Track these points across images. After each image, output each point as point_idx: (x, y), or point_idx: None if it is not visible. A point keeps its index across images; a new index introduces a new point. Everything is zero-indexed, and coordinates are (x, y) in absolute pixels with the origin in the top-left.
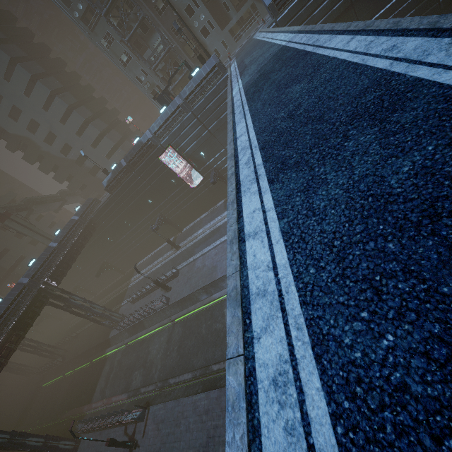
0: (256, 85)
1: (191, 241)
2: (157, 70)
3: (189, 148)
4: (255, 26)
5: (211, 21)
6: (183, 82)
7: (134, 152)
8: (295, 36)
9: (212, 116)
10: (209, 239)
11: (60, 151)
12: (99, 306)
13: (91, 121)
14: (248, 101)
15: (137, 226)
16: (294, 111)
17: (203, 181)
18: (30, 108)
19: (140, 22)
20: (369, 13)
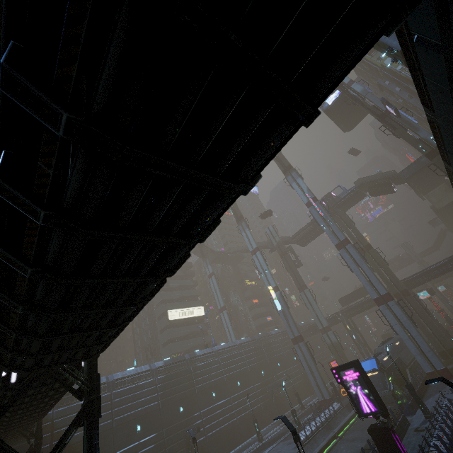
0: None
1: None
2: None
3: None
4: None
5: None
6: None
7: None
8: None
9: None
10: None
11: None
12: None
13: None
14: None
15: None
16: None
17: None
18: None
19: None
20: (122, 443)
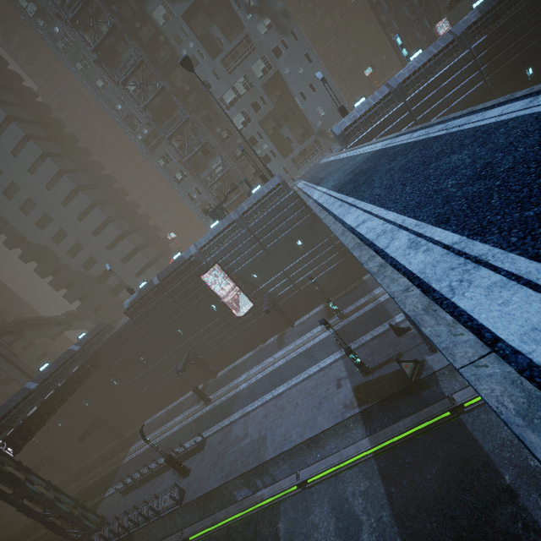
0: (354, 182)
1: (227, 391)
2: (213, 189)
3: (240, 268)
4: (318, 157)
5: (274, 150)
6: (238, 202)
7: (172, 269)
8: (395, 139)
9: (271, 233)
10: (255, 391)
11: (82, 265)
12: (68, 497)
13: (128, 235)
14: (351, 194)
15: (155, 365)
16: (485, 171)
17: (253, 309)
18: (62, 217)
19: (202, 146)
20: None
